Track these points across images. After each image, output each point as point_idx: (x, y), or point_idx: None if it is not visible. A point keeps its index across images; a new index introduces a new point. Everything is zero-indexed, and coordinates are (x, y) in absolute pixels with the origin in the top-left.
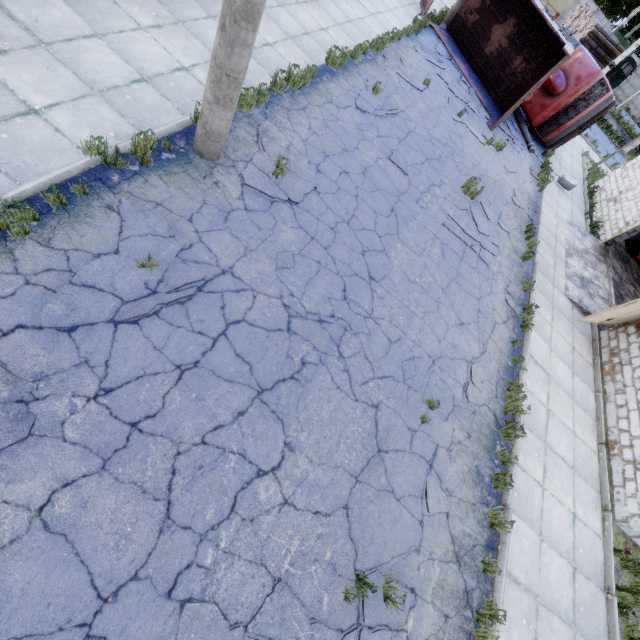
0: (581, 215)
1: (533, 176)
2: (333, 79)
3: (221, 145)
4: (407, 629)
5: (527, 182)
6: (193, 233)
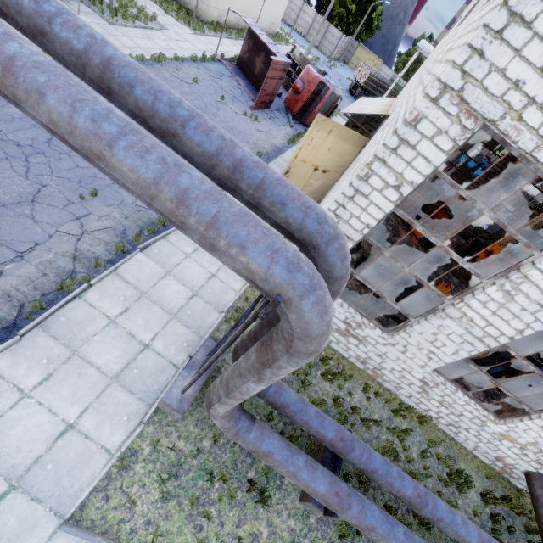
0: None
1: (286, 137)
2: None
3: None
4: (4, 268)
5: (278, 139)
6: None
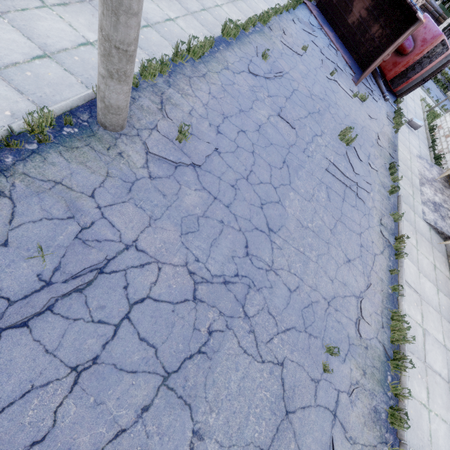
0: (426, 149)
1: (389, 120)
2: (228, 48)
3: (123, 117)
4: None
5: (386, 125)
6: (95, 209)
